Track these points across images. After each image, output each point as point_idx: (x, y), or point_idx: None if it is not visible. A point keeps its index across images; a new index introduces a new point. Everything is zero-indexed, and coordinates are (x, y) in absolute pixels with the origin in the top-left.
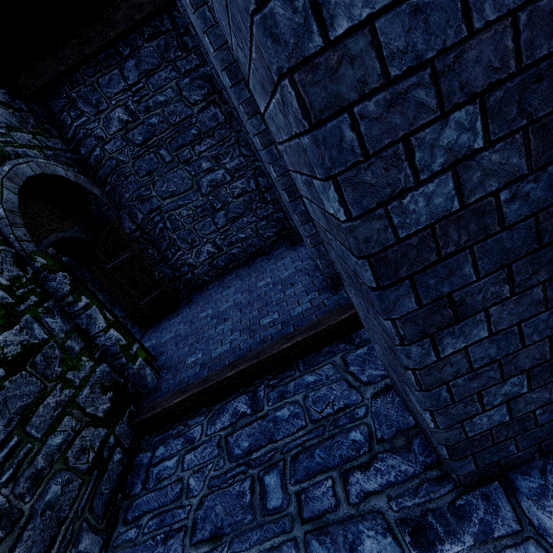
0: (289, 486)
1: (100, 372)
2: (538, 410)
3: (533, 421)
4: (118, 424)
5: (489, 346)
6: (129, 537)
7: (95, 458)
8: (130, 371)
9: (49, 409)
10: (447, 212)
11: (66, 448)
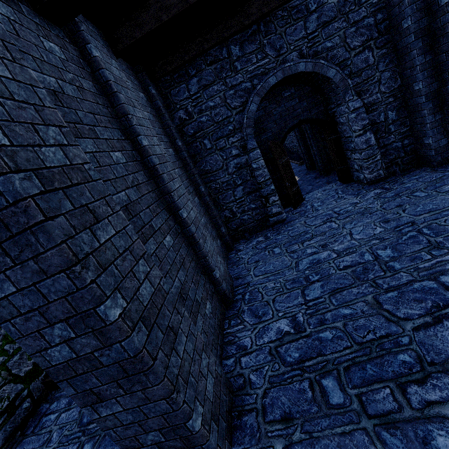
0: None
1: None
2: None
3: None
4: (34, 381)
5: (127, 414)
6: None
7: (8, 405)
8: None
9: None
10: (71, 357)
11: None
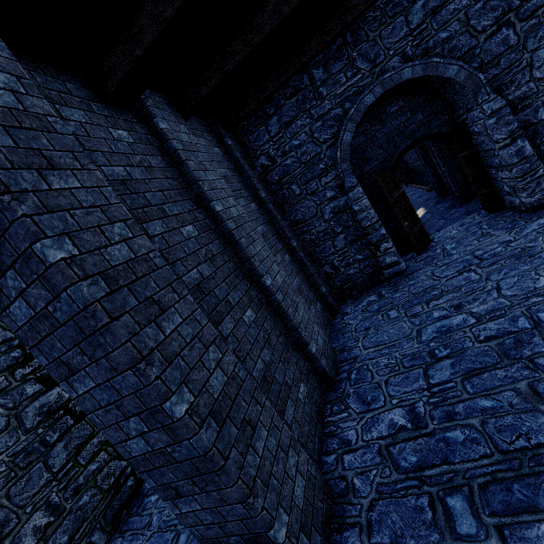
0: None
1: None
2: None
3: None
4: None
5: (206, 514)
6: (117, 543)
7: (114, 482)
8: None
9: (93, 446)
10: (148, 450)
11: (98, 473)
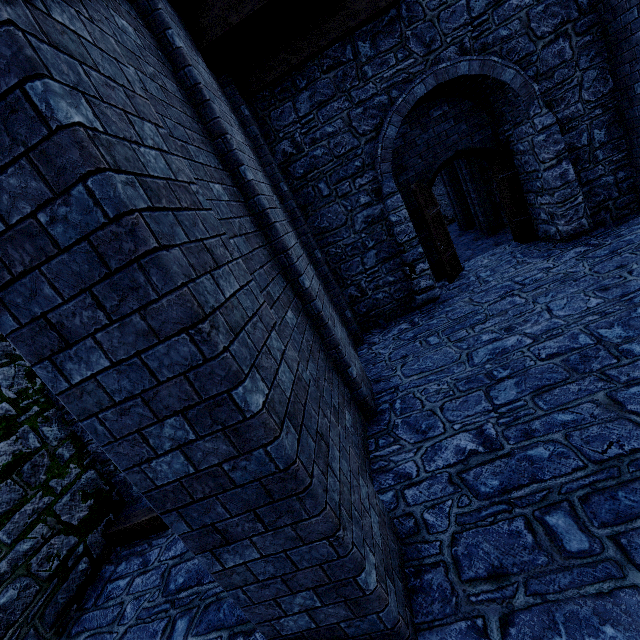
0: (190, 637)
1: (85, 479)
2: (343, 624)
3: (342, 632)
4: (92, 533)
5: (266, 564)
6: None
7: (59, 566)
8: (116, 478)
9: (25, 515)
10: (187, 473)
11: (32, 555)
